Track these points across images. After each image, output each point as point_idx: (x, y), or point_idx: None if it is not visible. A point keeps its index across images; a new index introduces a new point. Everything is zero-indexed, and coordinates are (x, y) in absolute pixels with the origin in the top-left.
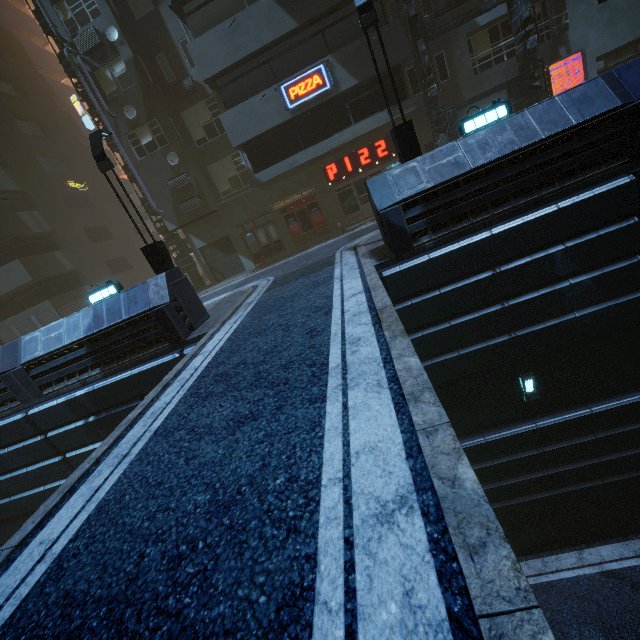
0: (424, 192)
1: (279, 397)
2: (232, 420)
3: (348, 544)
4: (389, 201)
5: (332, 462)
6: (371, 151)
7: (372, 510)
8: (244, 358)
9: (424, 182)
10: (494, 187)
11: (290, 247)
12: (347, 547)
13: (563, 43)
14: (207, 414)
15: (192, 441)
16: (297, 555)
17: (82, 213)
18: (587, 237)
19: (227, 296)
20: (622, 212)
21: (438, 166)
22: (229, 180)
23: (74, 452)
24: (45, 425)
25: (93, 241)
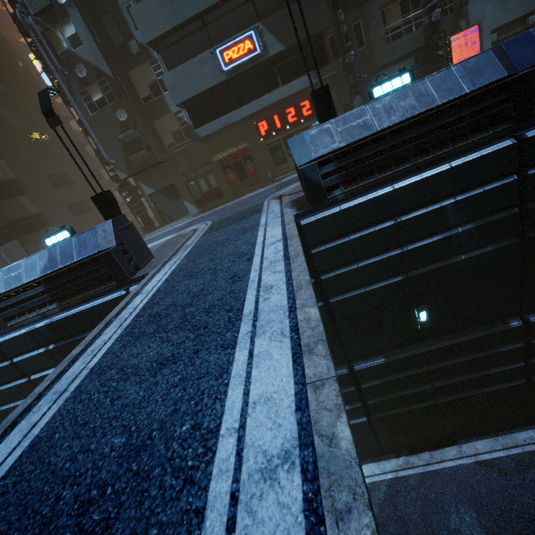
0: (337, 151)
1: (198, 341)
2: (156, 362)
3: (233, 500)
4: (306, 158)
5: (232, 411)
6: (297, 110)
7: (259, 464)
8: (175, 300)
9: (337, 142)
10: (397, 147)
11: (228, 194)
12: (232, 503)
13: (463, 16)
14: (136, 354)
15: (120, 381)
16: (188, 508)
17: (44, 162)
18: (474, 192)
19: (171, 238)
20: (504, 171)
21: (349, 128)
22: (173, 134)
23: (38, 374)
24: (11, 352)
25: (55, 187)
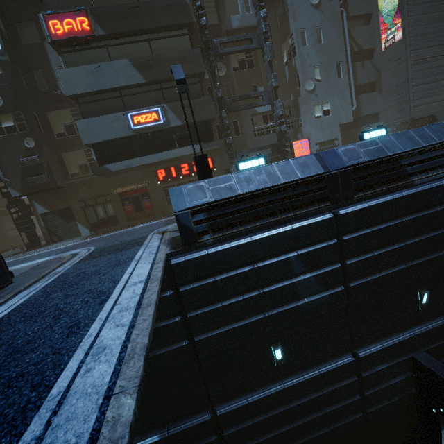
0: (207, 204)
1: None
2: None
3: None
4: (182, 206)
5: None
6: (190, 166)
7: None
8: None
9: (208, 197)
10: (254, 208)
11: (123, 222)
12: None
13: (300, 132)
14: None
15: None
16: None
17: None
18: (310, 248)
19: (47, 260)
20: (328, 235)
21: (218, 188)
22: (79, 166)
23: None
24: None
25: None
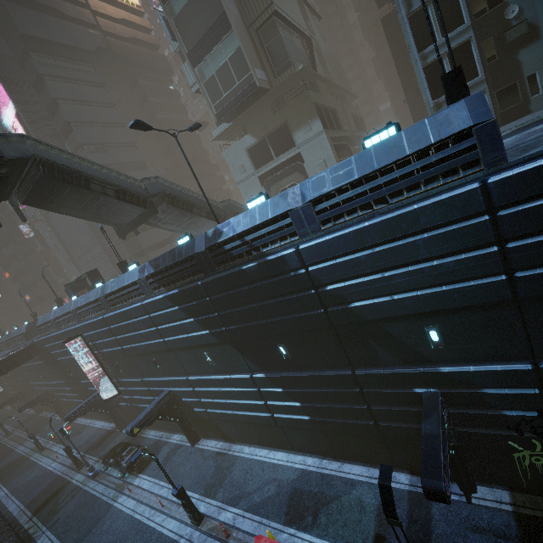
0: None
1: None
2: None
3: None
4: None
5: None
6: None
7: None
8: None
9: None
10: None
11: None
12: None
13: None
14: None
15: None
16: None
17: None
18: None
19: None
20: None
21: None
22: None
23: None
24: None
25: None
